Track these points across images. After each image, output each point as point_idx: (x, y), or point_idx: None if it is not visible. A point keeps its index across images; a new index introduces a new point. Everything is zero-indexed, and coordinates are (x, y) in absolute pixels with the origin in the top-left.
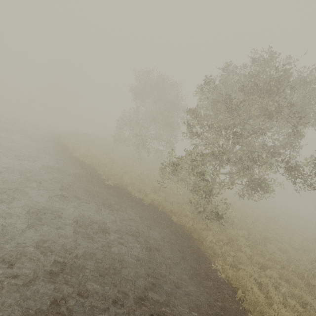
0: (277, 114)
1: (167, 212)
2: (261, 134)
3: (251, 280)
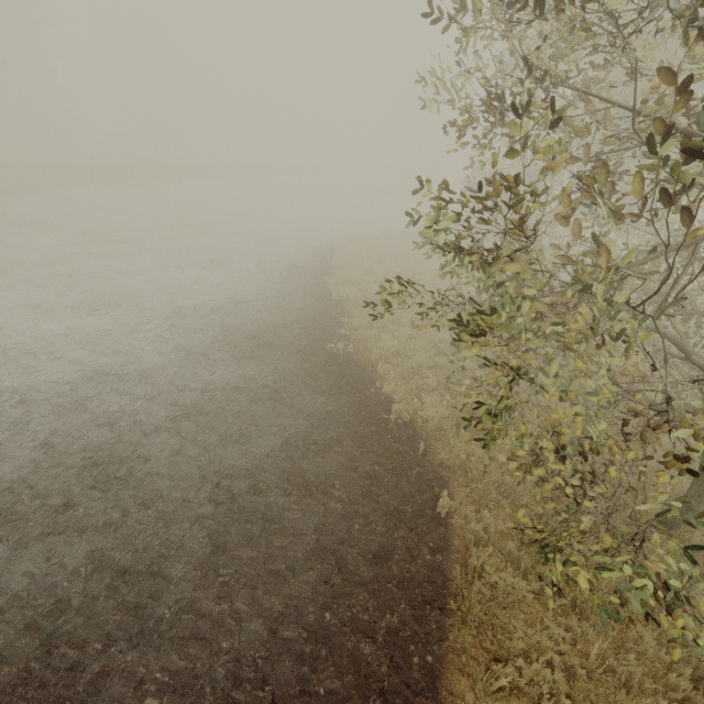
0: None
1: (448, 468)
2: None
3: None
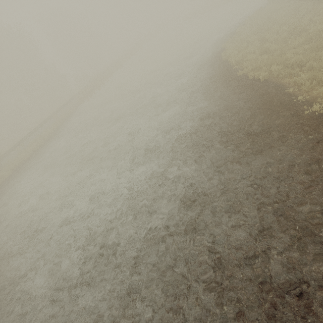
0: None
1: None
2: None
3: None
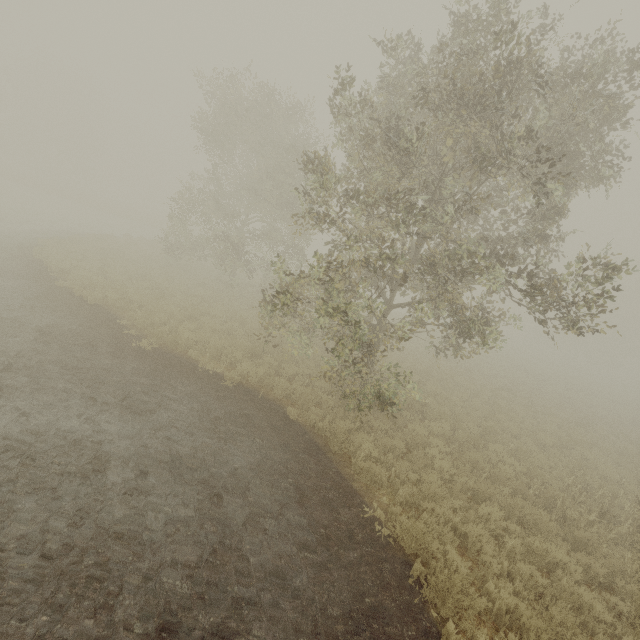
0: (506, 157)
1: (278, 400)
2: (473, 209)
3: (446, 532)
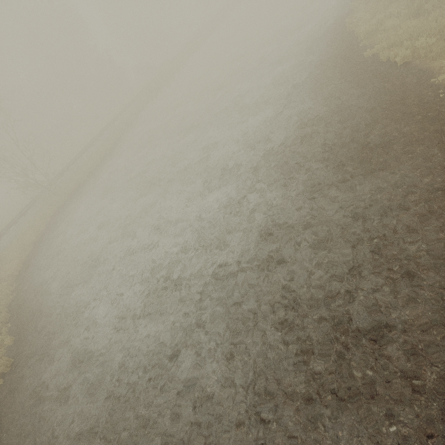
0: None
1: None
2: None
3: None
